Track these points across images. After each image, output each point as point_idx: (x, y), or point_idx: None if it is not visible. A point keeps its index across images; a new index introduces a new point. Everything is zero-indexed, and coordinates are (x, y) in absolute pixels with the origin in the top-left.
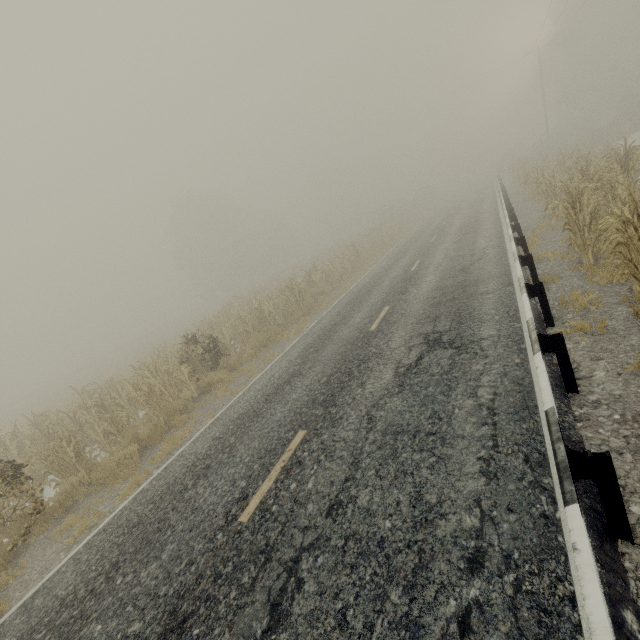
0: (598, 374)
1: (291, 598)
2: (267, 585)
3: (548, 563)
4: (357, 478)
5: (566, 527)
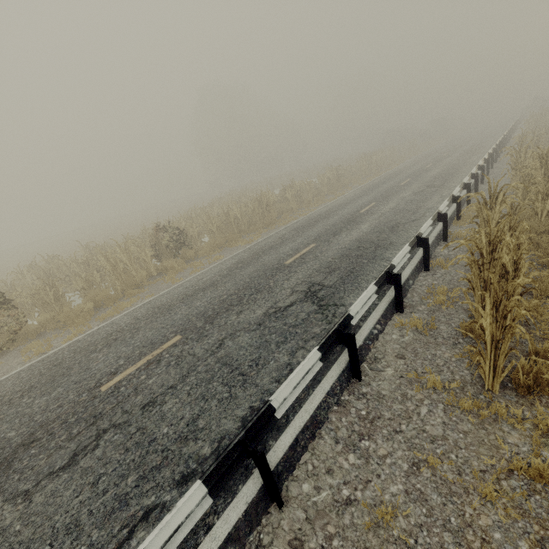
0: (388, 371)
1: (85, 454)
2: (81, 440)
3: (219, 499)
4: (177, 388)
5: (250, 481)
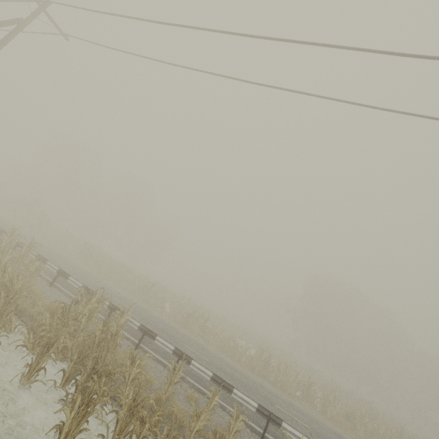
0: None
1: None
2: None
3: None
4: None
5: None
